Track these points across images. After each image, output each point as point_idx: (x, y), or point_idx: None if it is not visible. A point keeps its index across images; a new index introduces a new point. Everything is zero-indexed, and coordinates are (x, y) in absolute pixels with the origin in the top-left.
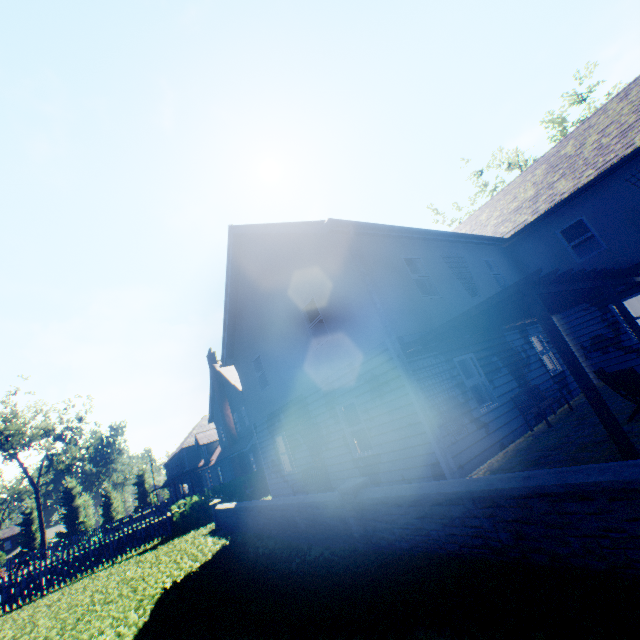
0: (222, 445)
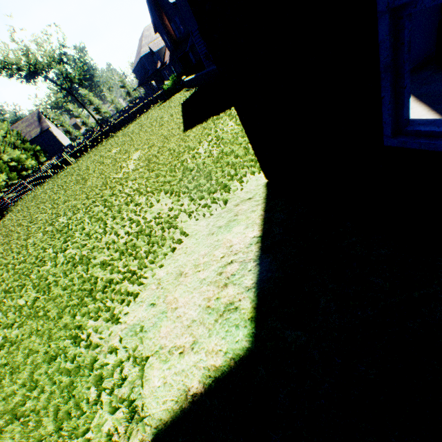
0: (169, 50)
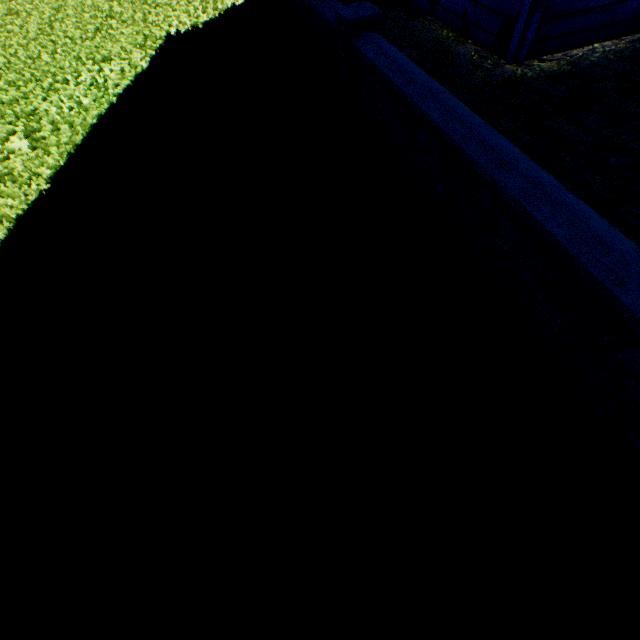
0: None
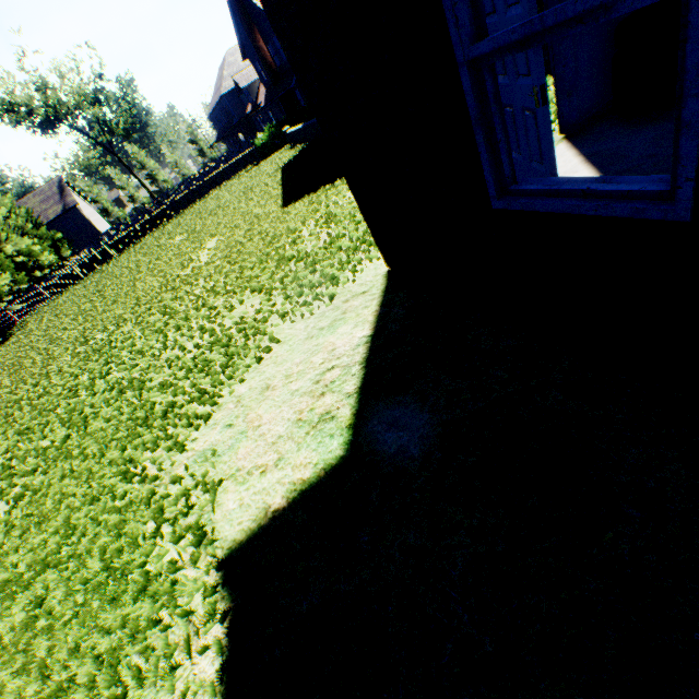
0: (265, 86)
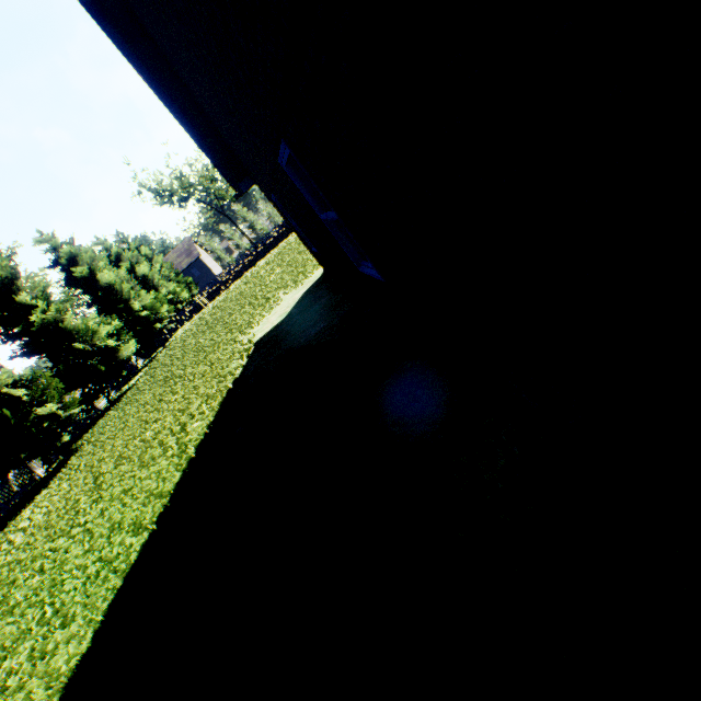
0: None
